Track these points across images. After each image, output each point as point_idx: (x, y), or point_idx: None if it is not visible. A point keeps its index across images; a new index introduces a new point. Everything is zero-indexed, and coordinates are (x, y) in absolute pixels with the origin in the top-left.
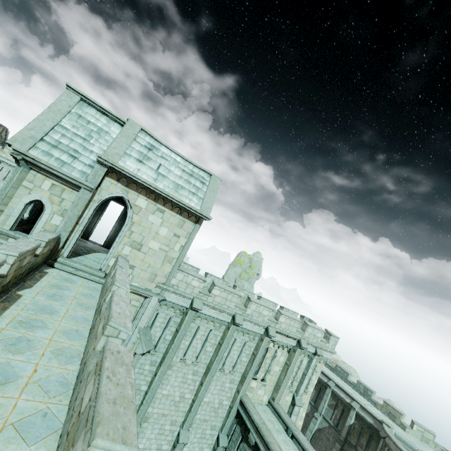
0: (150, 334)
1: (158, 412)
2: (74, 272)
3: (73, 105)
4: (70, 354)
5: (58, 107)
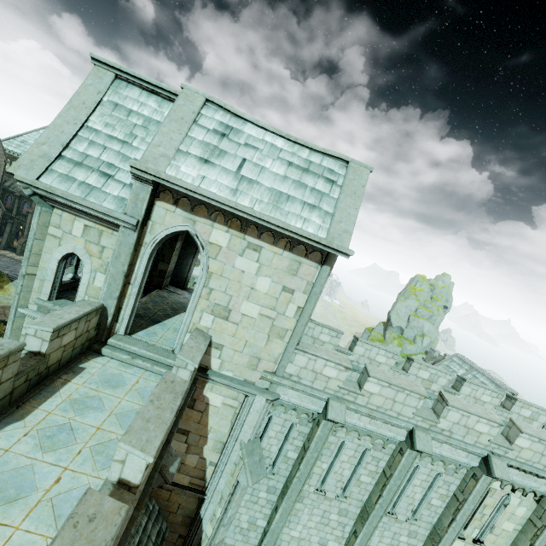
0: (260, 450)
1: None
2: (129, 361)
3: (104, 89)
4: None
5: (81, 98)
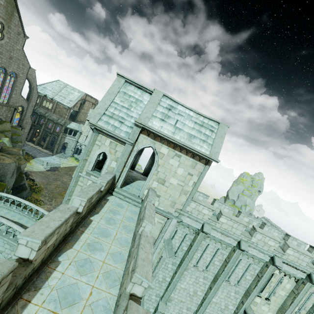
0: (171, 244)
1: (177, 298)
2: (123, 198)
3: (121, 86)
4: (114, 277)
5: (112, 90)
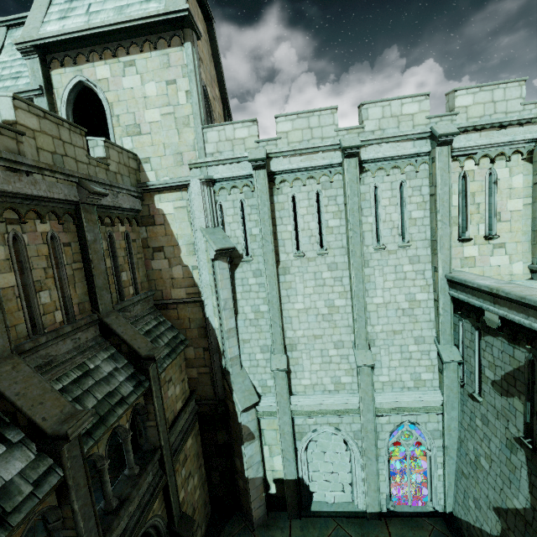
0: (223, 234)
1: (304, 335)
2: None
3: (3, 39)
4: None
5: None
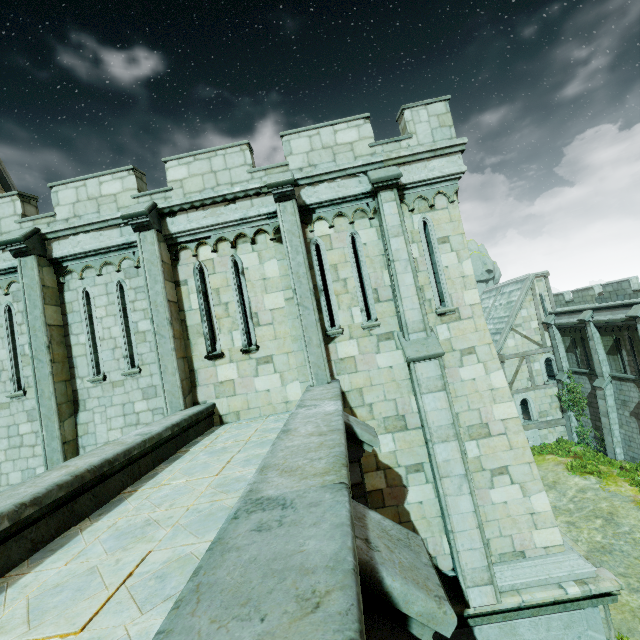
0: None
1: None
2: None
3: None
4: None
5: None
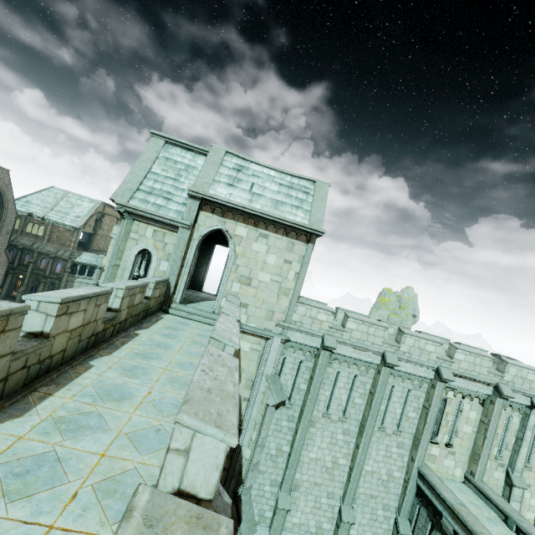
0: (280, 382)
1: (308, 480)
2: (188, 316)
3: (159, 150)
4: (184, 382)
5: (147, 156)
